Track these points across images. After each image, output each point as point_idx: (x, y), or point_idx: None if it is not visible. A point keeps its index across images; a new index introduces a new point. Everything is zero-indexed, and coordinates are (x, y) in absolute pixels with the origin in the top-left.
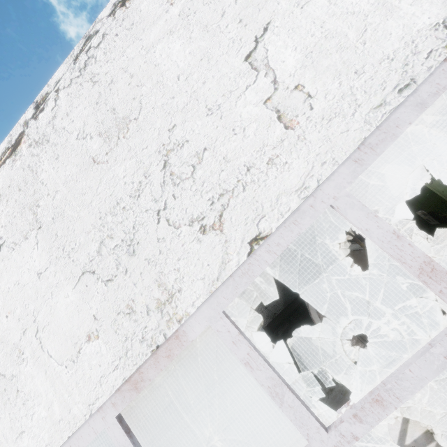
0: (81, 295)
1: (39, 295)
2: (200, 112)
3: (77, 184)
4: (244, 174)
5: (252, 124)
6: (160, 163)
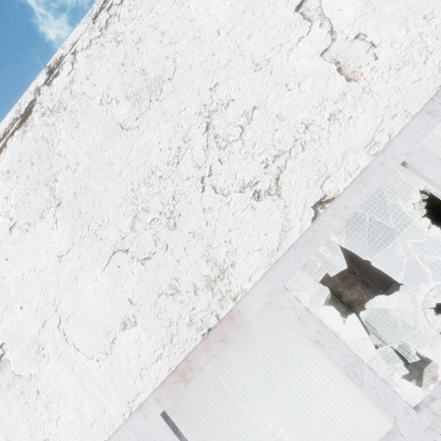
0: (112, 278)
1: (60, 280)
2: (246, 68)
3: (103, 154)
4: (302, 132)
5: (308, 78)
6: (201, 125)
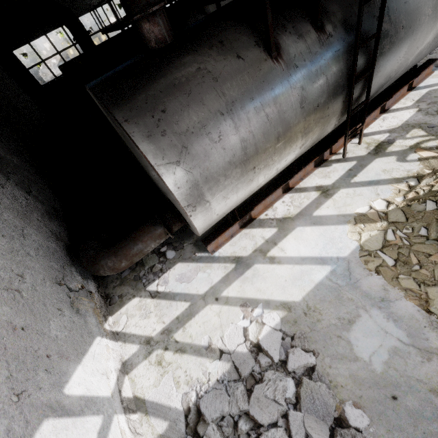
0: None
1: None
2: None
3: None
4: None
5: None
6: None
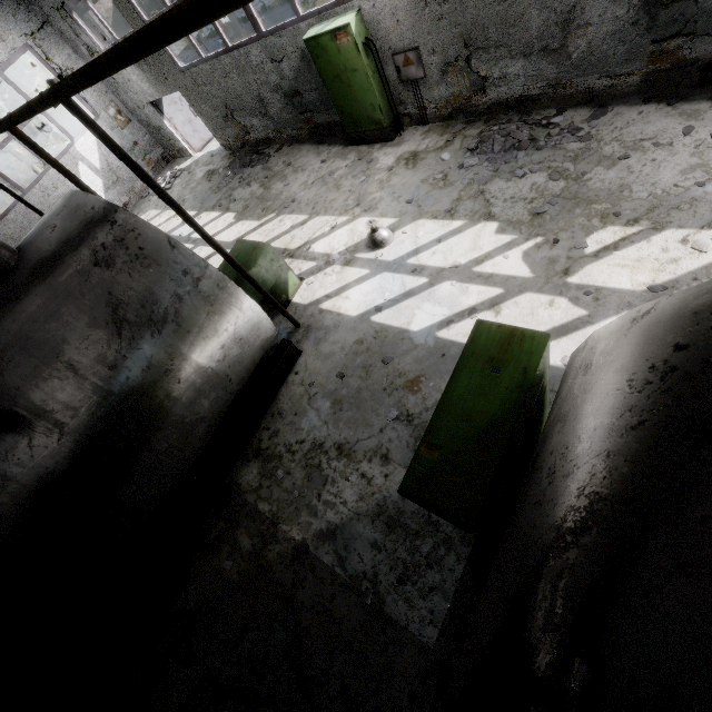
0: None
1: None
2: None
3: None
4: None
5: None
6: None
